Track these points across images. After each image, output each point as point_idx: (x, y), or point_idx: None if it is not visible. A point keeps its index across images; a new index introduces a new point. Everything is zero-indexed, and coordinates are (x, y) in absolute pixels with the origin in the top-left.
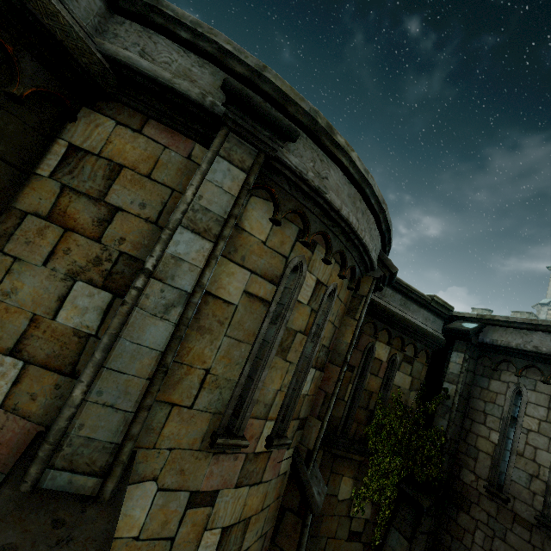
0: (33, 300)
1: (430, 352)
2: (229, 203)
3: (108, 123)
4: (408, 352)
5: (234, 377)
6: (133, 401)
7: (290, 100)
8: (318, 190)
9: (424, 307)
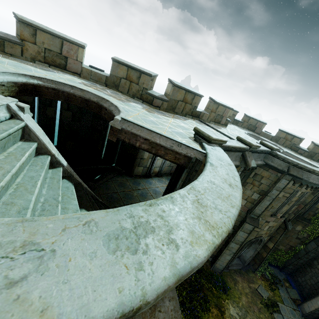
0: (248, 194)
1: None
2: (284, 186)
3: (262, 169)
4: None
5: (277, 207)
6: (263, 210)
7: (303, 168)
8: (306, 180)
9: None
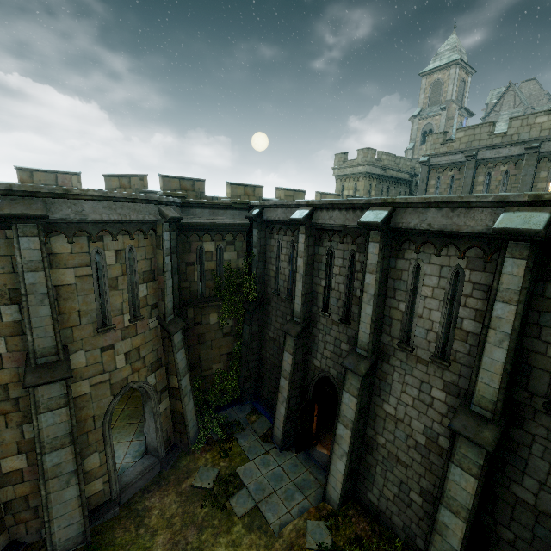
0: None
1: (244, 233)
2: (39, 253)
3: None
4: (229, 239)
5: (94, 308)
6: (52, 333)
7: (35, 192)
8: (82, 219)
9: (230, 209)
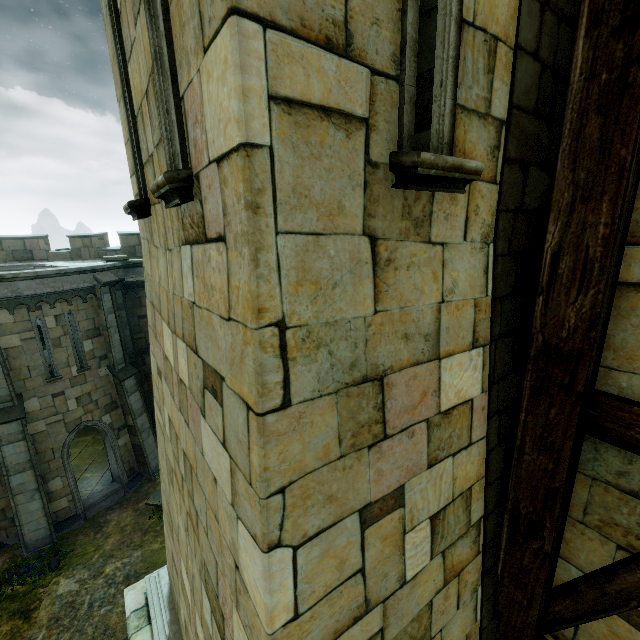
0: None
1: None
2: None
3: None
4: None
5: (41, 363)
6: (5, 385)
7: None
8: (18, 296)
9: None
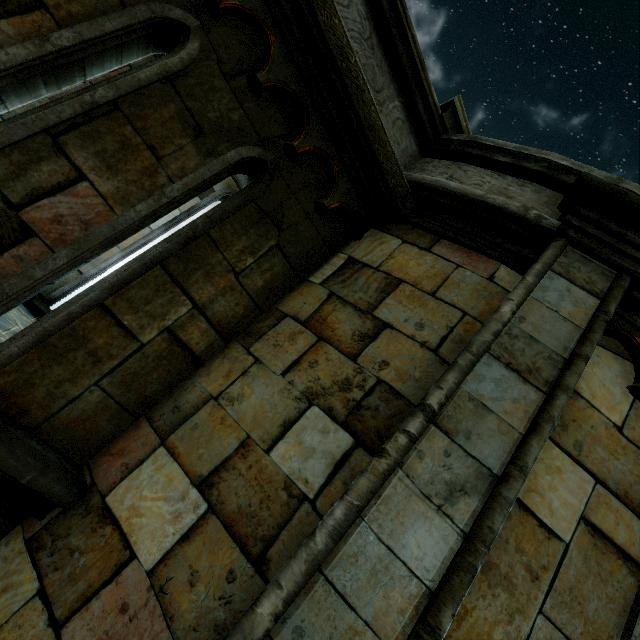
0: (254, 415)
1: None
2: (570, 336)
3: (393, 241)
4: None
5: None
6: None
7: None
8: None
9: None
